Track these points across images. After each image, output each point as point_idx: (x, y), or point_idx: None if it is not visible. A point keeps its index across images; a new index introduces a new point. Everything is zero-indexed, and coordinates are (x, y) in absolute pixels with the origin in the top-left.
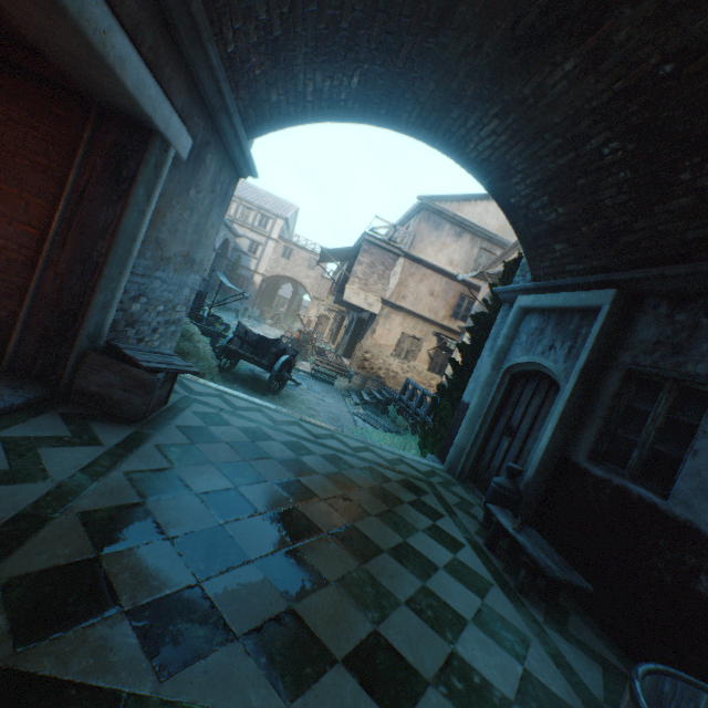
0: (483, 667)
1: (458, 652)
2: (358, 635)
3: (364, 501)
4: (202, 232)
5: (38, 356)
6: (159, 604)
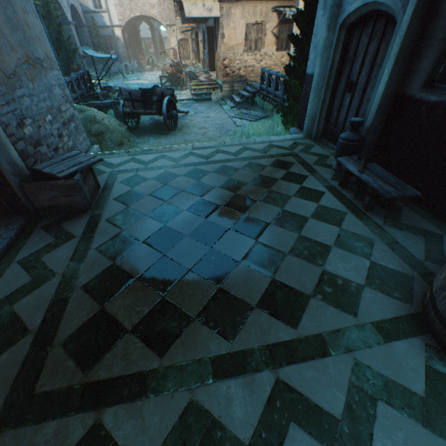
0: (344, 272)
1: (326, 270)
2: (263, 287)
3: (250, 193)
4: (21, 25)
5: (0, 201)
6: (146, 319)
